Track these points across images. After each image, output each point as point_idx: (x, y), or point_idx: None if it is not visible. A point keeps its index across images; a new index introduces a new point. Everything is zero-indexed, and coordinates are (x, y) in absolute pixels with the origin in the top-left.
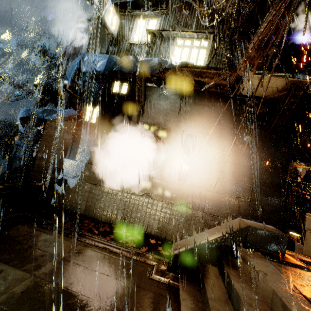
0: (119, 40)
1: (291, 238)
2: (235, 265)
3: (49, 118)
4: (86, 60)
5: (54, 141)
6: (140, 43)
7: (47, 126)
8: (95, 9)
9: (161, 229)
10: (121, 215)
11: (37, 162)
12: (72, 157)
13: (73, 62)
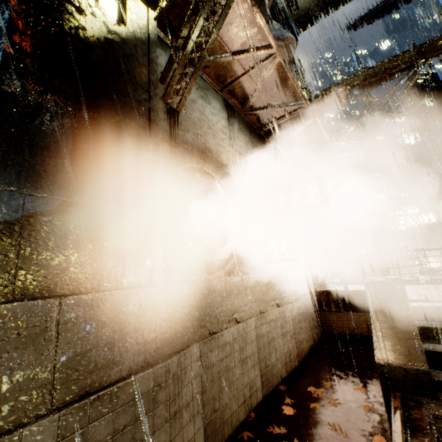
0: None
1: (333, 290)
2: (434, 323)
3: None
4: None
5: None
6: None
7: None
8: None
9: (265, 375)
10: (202, 427)
11: None
12: None
13: None
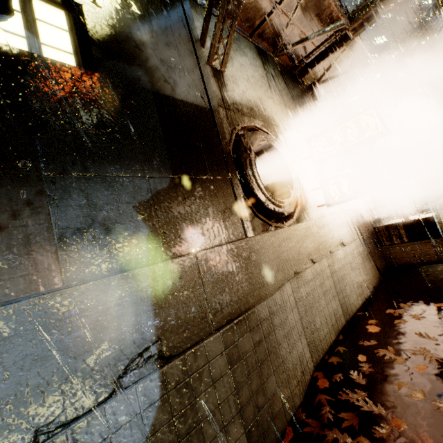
0: None
1: (393, 223)
2: None
3: None
4: None
5: None
6: None
7: None
8: None
9: (344, 304)
10: (306, 344)
11: None
12: (27, 281)
13: None
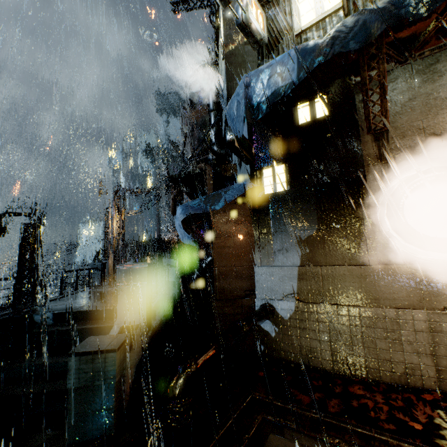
0: (274, 43)
1: None
2: None
3: (215, 207)
4: (253, 84)
5: (230, 243)
6: (318, 20)
7: (214, 221)
8: (232, 10)
9: None
10: (433, 367)
11: (217, 284)
12: (267, 262)
13: (234, 97)
